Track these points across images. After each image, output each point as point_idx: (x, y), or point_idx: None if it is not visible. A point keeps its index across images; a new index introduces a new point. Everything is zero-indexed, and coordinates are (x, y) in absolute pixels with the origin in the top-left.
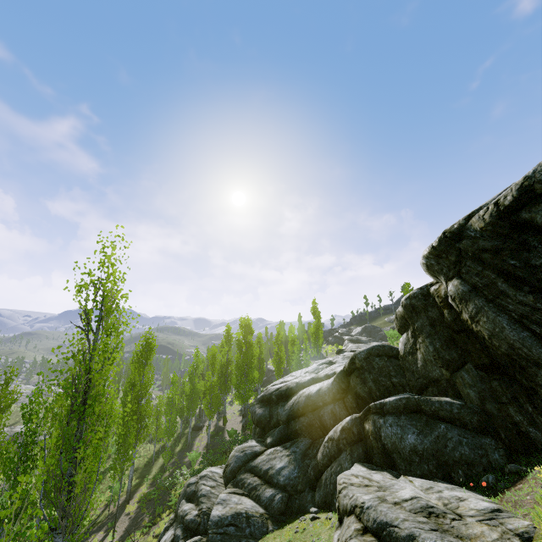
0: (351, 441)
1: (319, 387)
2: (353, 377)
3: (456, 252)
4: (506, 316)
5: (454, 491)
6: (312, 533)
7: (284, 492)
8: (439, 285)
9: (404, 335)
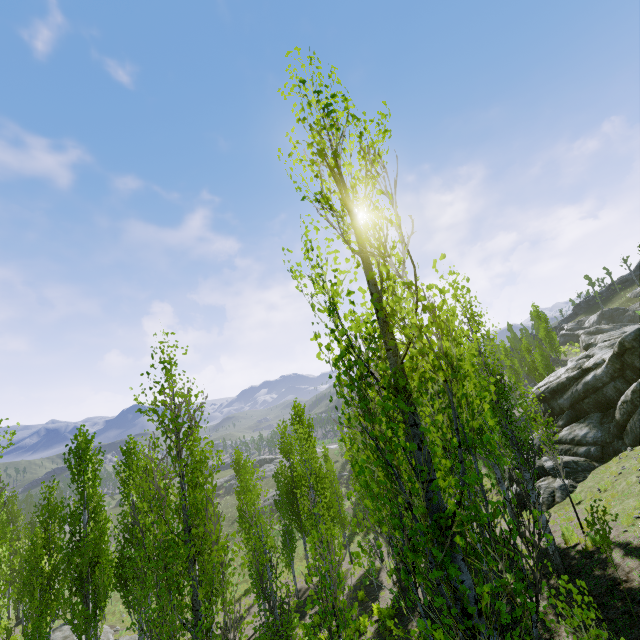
0: None
1: (593, 373)
2: (626, 356)
3: None
4: None
5: None
6: (635, 453)
7: (596, 446)
8: None
9: None
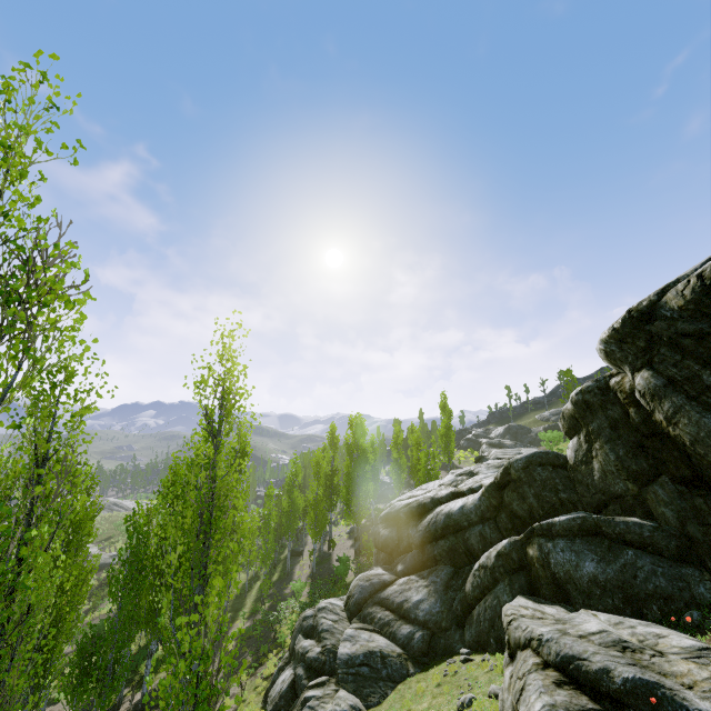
0: (509, 569)
1: (462, 503)
2: (508, 491)
3: (645, 336)
4: None
5: (650, 627)
6: (467, 676)
7: (426, 629)
8: (621, 377)
9: (574, 440)
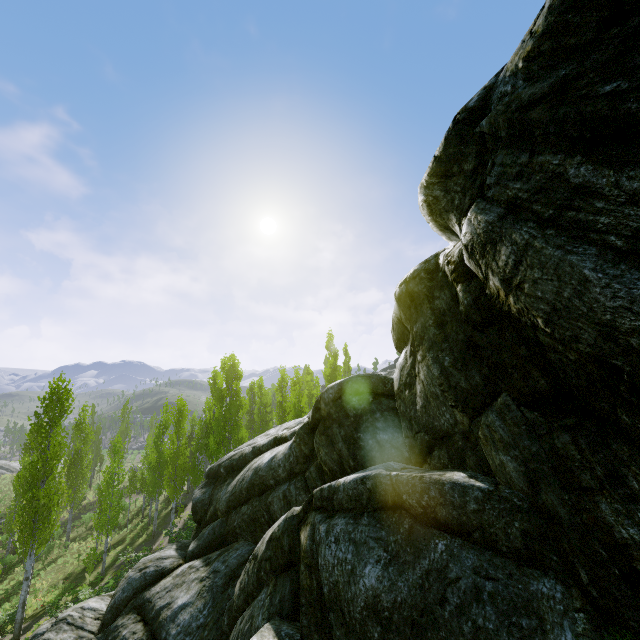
0: (276, 566)
1: (275, 453)
2: (317, 434)
3: (475, 148)
4: (590, 248)
5: None
6: None
7: None
8: (453, 245)
9: (402, 354)
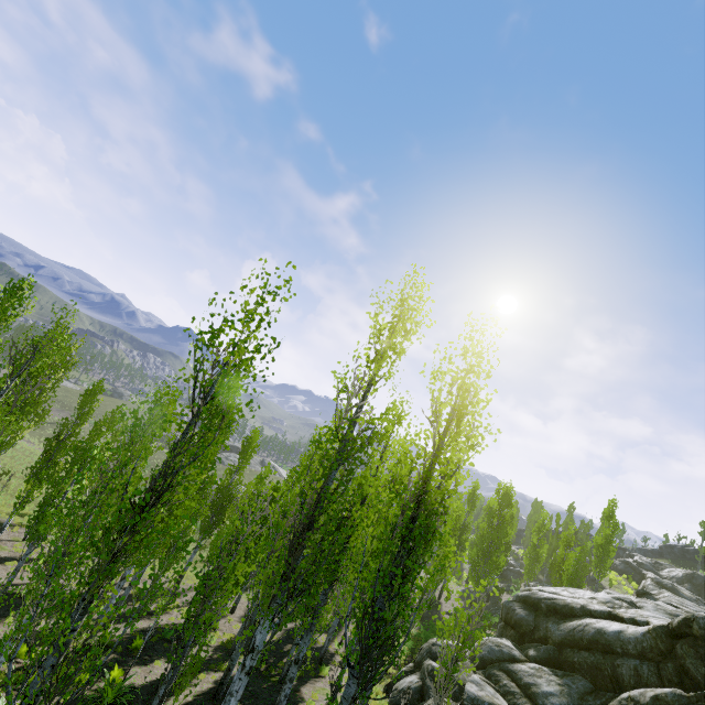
0: None
1: (620, 628)
2: (683, 643)
3: None
4: None
5: None
6: None
7: None
8: None
9: None
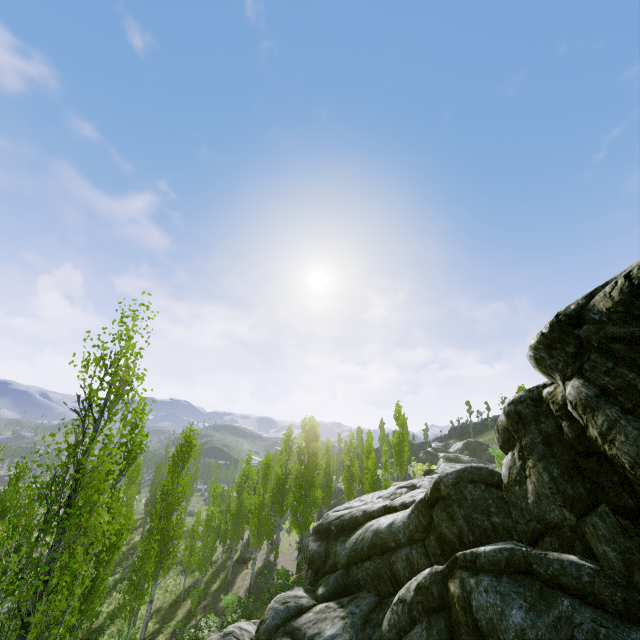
0: (428, 608)
1: (392, 520)
2: (437, 509)
3: (574, 342)
4: None
5: None
6: None
7: None
8: (554, 387)
9: (508, 455)
